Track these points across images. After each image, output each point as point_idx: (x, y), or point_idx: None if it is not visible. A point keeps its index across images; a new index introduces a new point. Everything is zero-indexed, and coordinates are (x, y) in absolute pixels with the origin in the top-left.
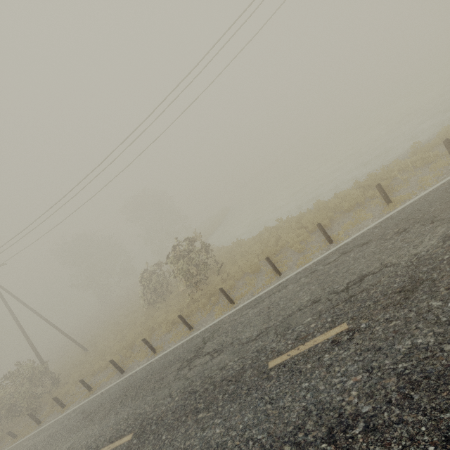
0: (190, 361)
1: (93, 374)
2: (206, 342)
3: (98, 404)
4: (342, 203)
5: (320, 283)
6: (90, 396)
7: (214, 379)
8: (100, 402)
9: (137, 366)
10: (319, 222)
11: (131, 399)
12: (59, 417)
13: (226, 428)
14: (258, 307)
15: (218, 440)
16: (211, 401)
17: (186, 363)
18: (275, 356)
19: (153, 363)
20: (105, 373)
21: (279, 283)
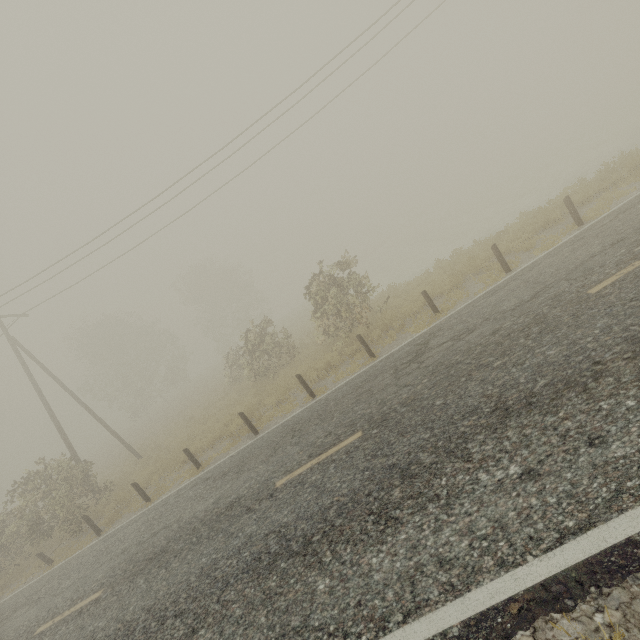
0: (412, 361)
1: (186, 461)
2: (427, 342)
3: (238, 461)
4: (571, 198)
5: (607, 235)
6: (200, 473)
7: (487, 342)
8: (239, 459)
9: (285, 418)
10: (544, 220)
11: (315, 425)
12: (147, 508)
13: (568, 344)
14: (503, 290)
15: (563, 354)
16: (505, 350)
17: (406, 364)
18: (594, 285)
19: (325, 397)
20: (212, 451)
21: (520, 269)
